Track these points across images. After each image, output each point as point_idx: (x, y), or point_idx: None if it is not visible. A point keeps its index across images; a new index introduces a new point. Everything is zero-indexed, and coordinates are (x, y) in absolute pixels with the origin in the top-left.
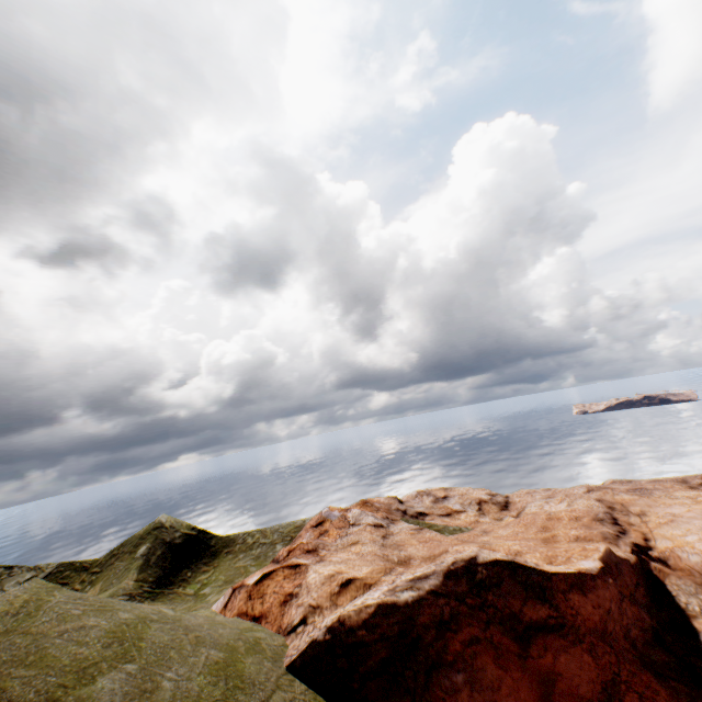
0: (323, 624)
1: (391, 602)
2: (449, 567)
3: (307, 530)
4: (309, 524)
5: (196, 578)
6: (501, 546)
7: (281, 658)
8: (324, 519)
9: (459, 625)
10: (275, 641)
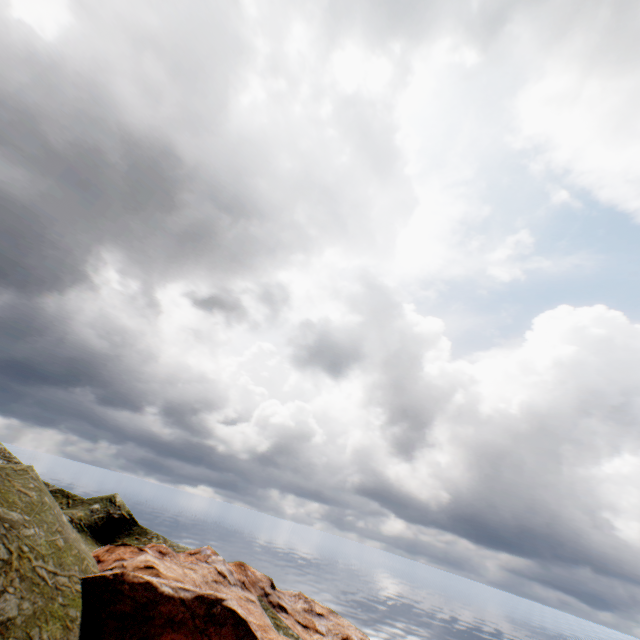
0: (116, 571)
1: (155, 585)
2: (204, 593)
3: (184, 552)
4: (190, 550)
5: (107, 543)
6: (277, 635)
7: (86, 573)
8: (199, 551)
9: (179, 629)
10: (93, 568)
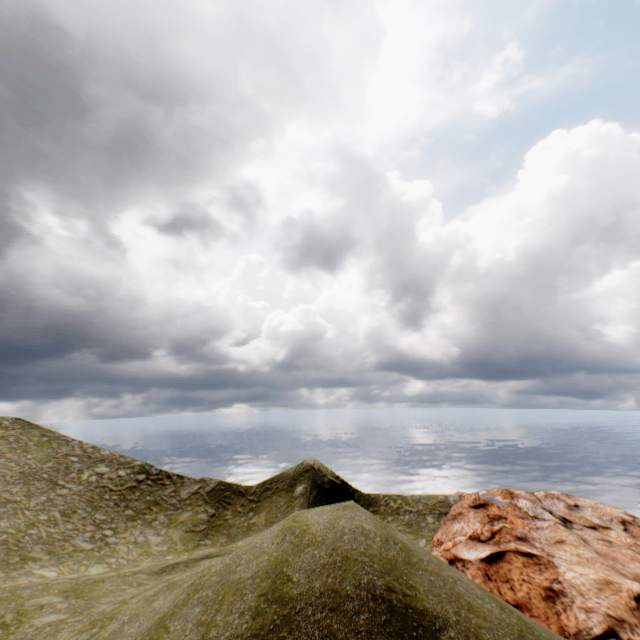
0: None
1: None
2: None
3: (467, 509)
4: (465, 503)
5: None
6: None
7: None
8: (485, 502)
9: None
10: None
